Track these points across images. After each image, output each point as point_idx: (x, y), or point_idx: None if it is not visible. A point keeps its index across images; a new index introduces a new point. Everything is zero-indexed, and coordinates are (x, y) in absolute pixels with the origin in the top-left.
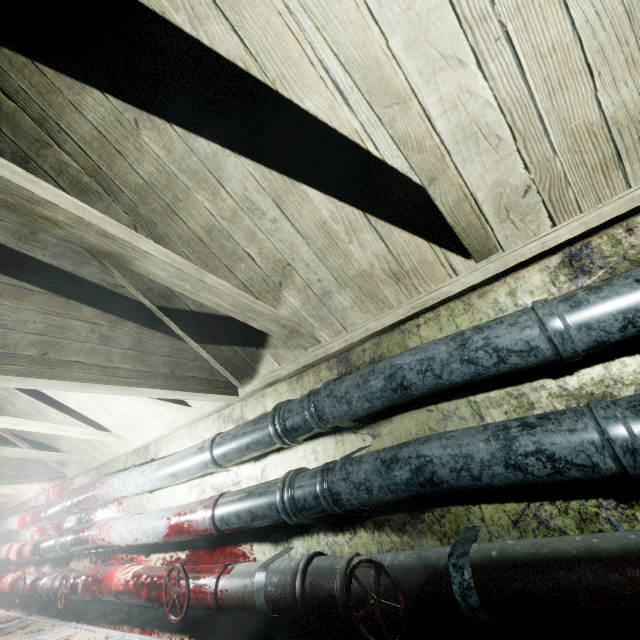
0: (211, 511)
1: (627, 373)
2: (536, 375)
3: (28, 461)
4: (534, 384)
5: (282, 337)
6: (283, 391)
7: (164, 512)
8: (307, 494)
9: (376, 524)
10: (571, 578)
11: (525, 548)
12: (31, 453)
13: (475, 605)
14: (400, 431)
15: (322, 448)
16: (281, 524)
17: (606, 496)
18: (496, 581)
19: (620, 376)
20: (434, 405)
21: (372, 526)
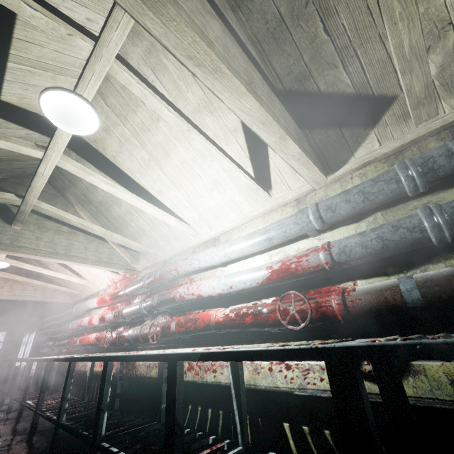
0: (326, 249)
1: None
2: None
3: (114, 254)
4: None
5: (413, 103)
6: (378, 169)
7: (258, 266)
8: None
9: None
10: None
11: None
12: (127, 241)
13: None
14: None
15: (441, 197)
16: (392, 261)
17: None
18: None
19: None
20: None
21: None
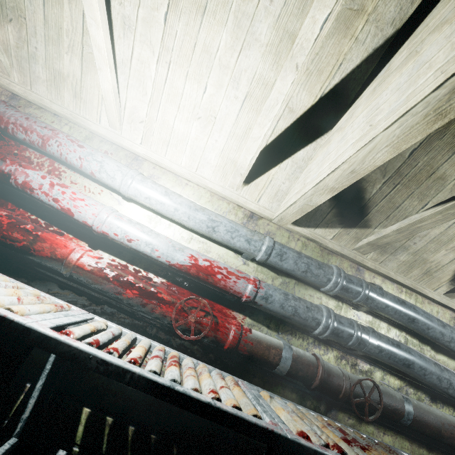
0: (257, 287)
1: (451, 365)
2: (430, 346)
3: None
4: (428, 348)
5: (372, 242)
6: (316, 250)
7: (180, 244)
8: (346, 330)
9: (341, 356)
10: (442, 422)
11: (424, 405)
12: None
13: (410, 418)
14: (373, 326)
15: (327, 301)
16: (278, 320)
17: (428, 396)
18: (420, 413)
19: (449, 364)
20: (392, 327)
21: (338, 356)
